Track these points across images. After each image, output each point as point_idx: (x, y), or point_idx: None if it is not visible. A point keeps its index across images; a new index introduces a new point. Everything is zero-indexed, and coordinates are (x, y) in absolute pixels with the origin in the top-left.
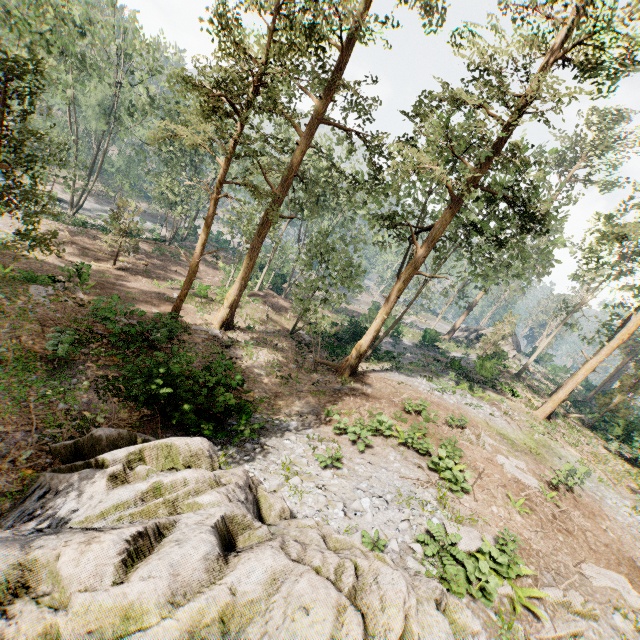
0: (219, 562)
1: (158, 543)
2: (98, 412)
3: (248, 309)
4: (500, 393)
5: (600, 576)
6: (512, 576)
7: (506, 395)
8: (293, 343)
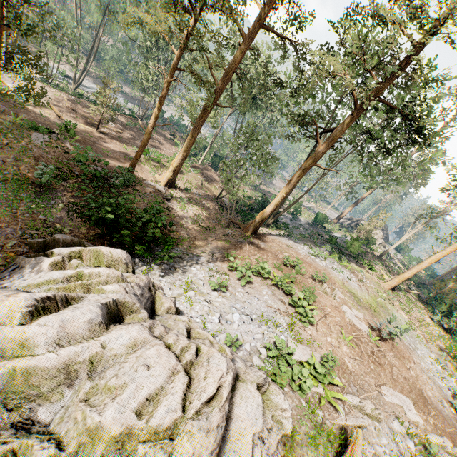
0: (101, 327)
1: (66, 308)
2: (65, 225)
3: (188, 176)
4: (361, 266)
5: (393, 396)
6: (325, 382)
7: (365, 268)
8: (216, 205)
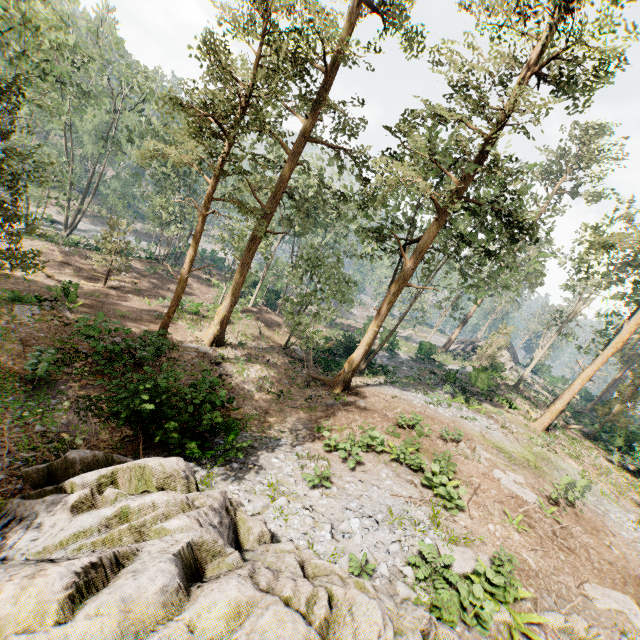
0: (179, 594)
1: (116, 574)
2: (77, 433)
3: (240, 325)
4: (497, 405)
5: (605, 597)
6: (509, 600)
7: (503, 407)
8: (286, 359)
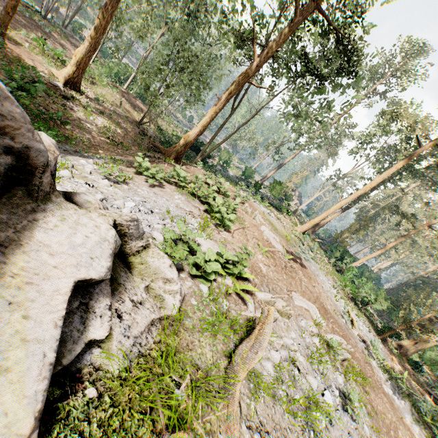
0: None
1: None
2: None
3: (104, 91)
4: (280, 212)
5: (302, 301)
6: (235, 272)
7: (283, 214)
8: (136, 129)
